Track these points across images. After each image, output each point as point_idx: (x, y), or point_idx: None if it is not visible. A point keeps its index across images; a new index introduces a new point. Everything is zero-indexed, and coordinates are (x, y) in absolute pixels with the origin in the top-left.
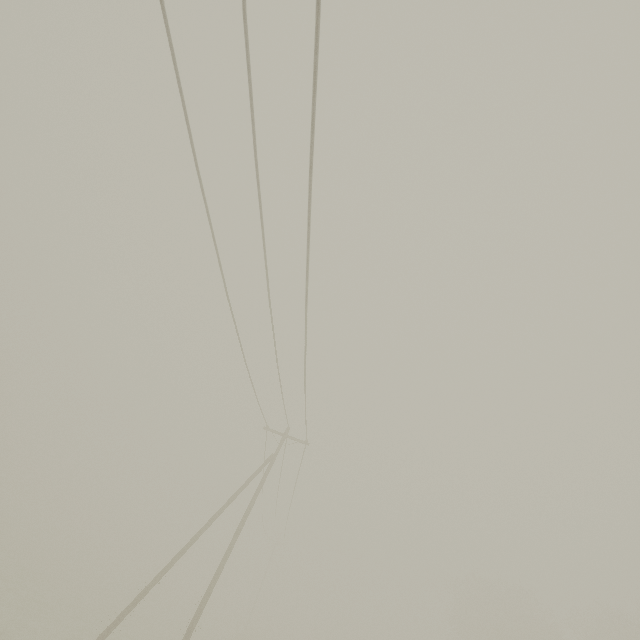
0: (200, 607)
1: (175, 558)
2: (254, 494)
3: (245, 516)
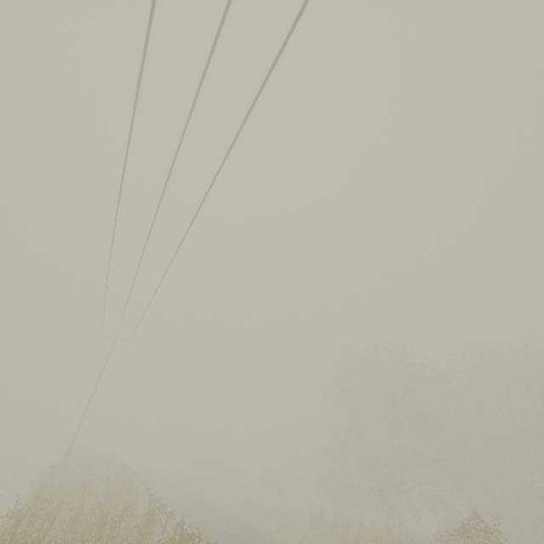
0: None
1: None
2: None
3: None
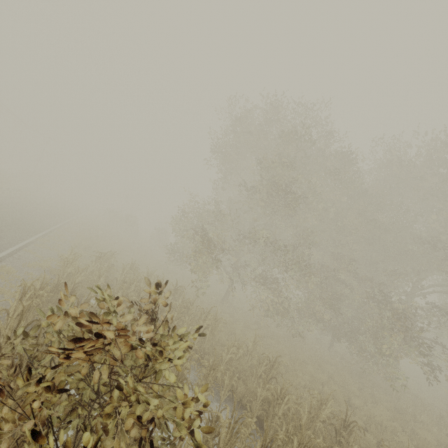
0: None
1: None
2: None
3: None
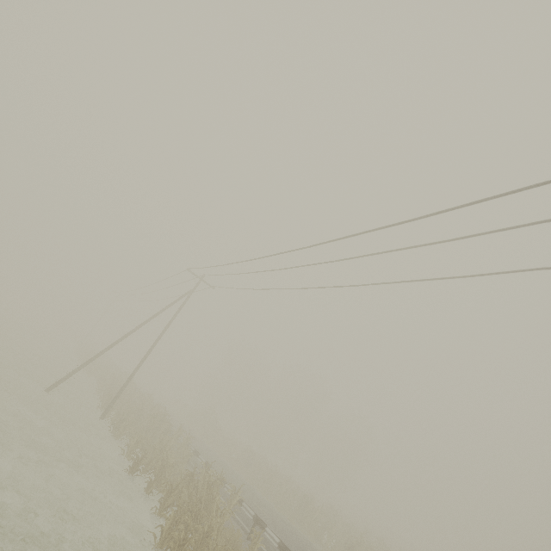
0: (140, 365)
1: (122, 338)
2: (177, 312)
3: (170, 324)
